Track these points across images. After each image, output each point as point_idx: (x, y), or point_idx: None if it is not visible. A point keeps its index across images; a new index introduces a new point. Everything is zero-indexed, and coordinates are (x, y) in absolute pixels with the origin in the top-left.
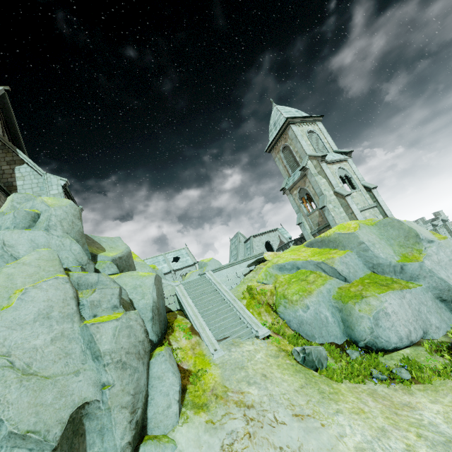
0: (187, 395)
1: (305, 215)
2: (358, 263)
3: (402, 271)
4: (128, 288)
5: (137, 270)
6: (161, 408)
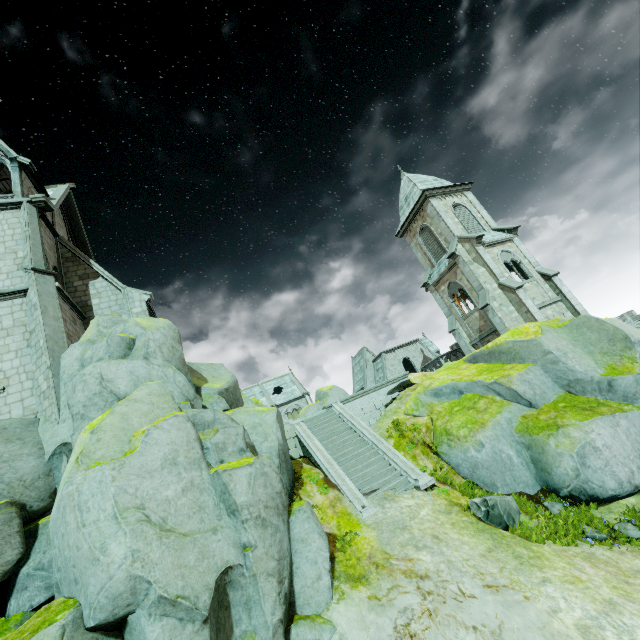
0: (337, 565)
1: (459, 318)
2: (545, 381)
3: (610, 389)
4: (246, 428)
5: None
6: (309, 580)
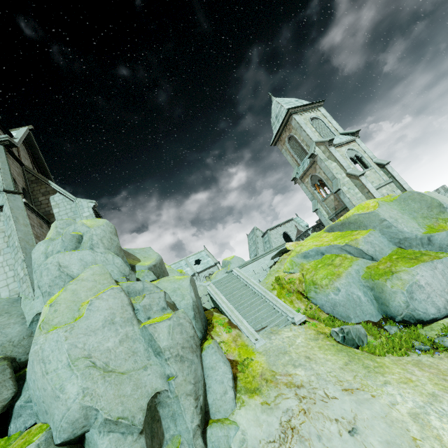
0: (239, 382)
1: (320, 201)
2: (383, 241)
3: (429, 242)
4: (169, 292)
5: None
6: (218, 395)
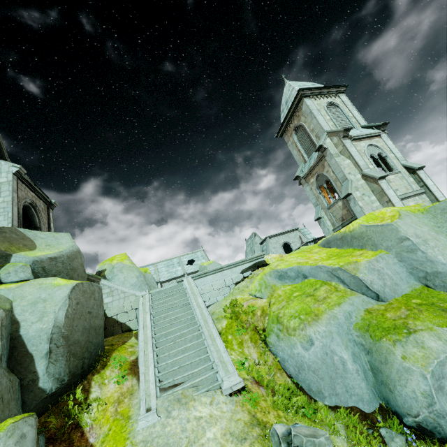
0: None
1: (325, 207)
2: (399, 271)
3: None
4: (23, 303)
5: (122, 274)
6: None
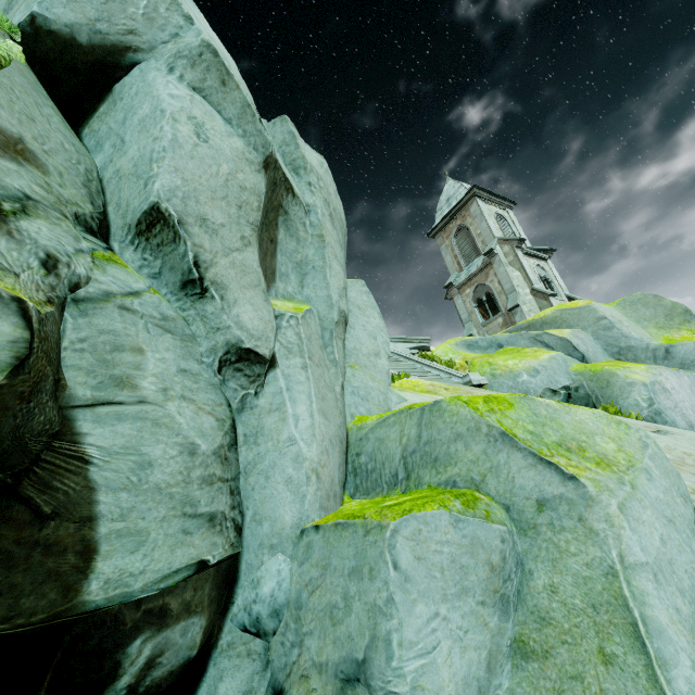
0: None
1: (479, 325)
2: (595, 347)
3: (667, 356)
4: None
5: None
6: (365, 349)
